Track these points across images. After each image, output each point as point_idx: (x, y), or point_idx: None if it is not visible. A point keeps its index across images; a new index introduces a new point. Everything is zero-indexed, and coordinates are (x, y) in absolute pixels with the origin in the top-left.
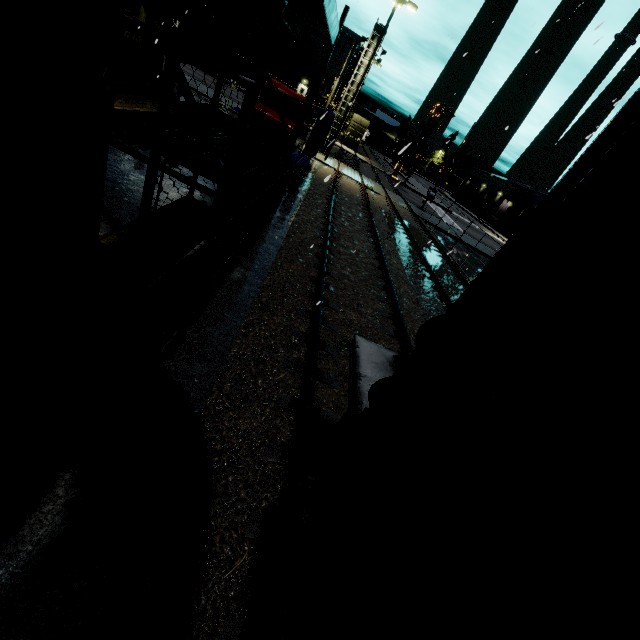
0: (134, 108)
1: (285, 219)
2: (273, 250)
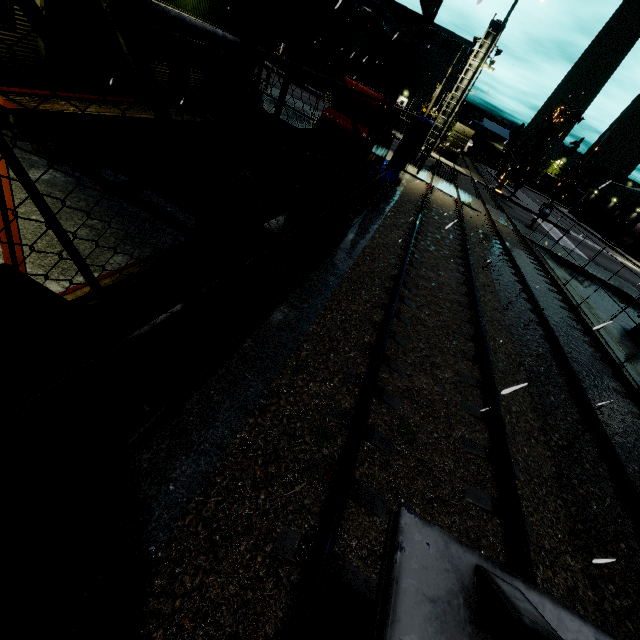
0: (139, 115)
1: (356, 242)
2: (333, 282)
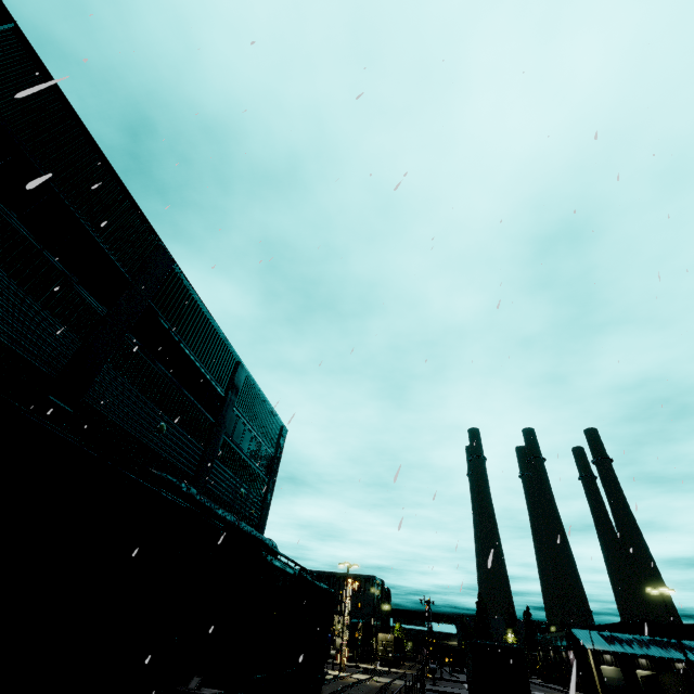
0: None
1: None
2: None
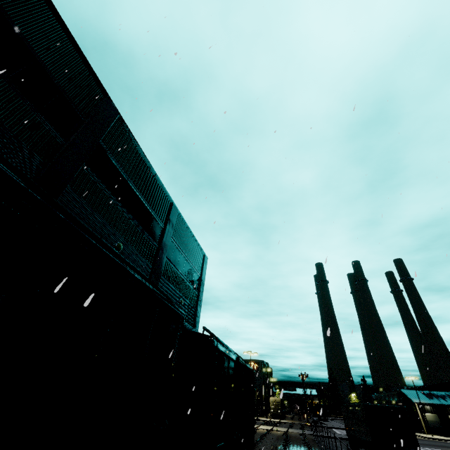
0: None
1: None
2: None
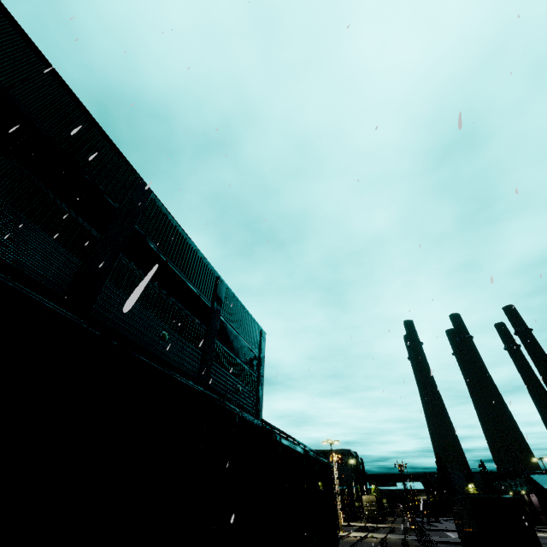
0: None
1: None
2: None
